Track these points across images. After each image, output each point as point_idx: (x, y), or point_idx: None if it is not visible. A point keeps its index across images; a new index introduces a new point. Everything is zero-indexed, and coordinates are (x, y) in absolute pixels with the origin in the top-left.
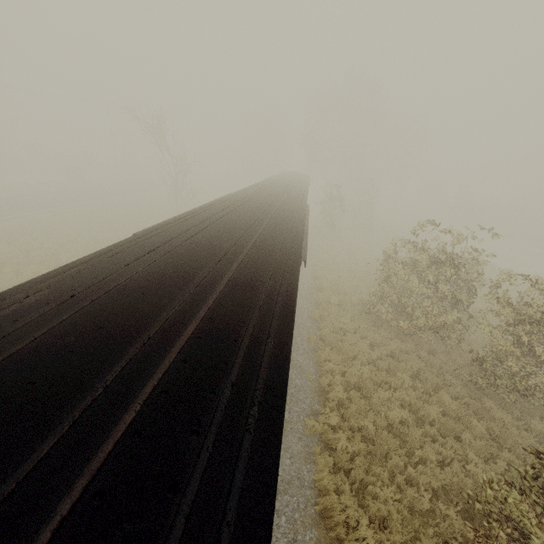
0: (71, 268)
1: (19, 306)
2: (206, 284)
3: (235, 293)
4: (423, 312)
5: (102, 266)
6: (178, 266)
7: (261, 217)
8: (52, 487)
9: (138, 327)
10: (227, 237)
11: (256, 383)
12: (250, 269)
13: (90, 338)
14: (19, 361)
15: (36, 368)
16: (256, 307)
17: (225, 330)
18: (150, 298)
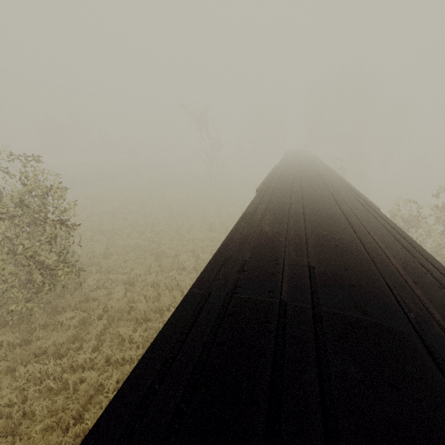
0: (258, 205)
1: (268, 220)
2: (349, 215)
3: (368, 221)
4: (441, 259)
5: (276, 204)
6: (322, 205)
7: (324, 180)
8: (396, 277)
9: (347, 231)
10: (324, 192)
11: (428, 261)
12: (359, 210)
13: (334, 233)
14: (317, 238)
15: (330, 241)
16: (387, 229)
17: (386, 237)
18: (333, 219)
